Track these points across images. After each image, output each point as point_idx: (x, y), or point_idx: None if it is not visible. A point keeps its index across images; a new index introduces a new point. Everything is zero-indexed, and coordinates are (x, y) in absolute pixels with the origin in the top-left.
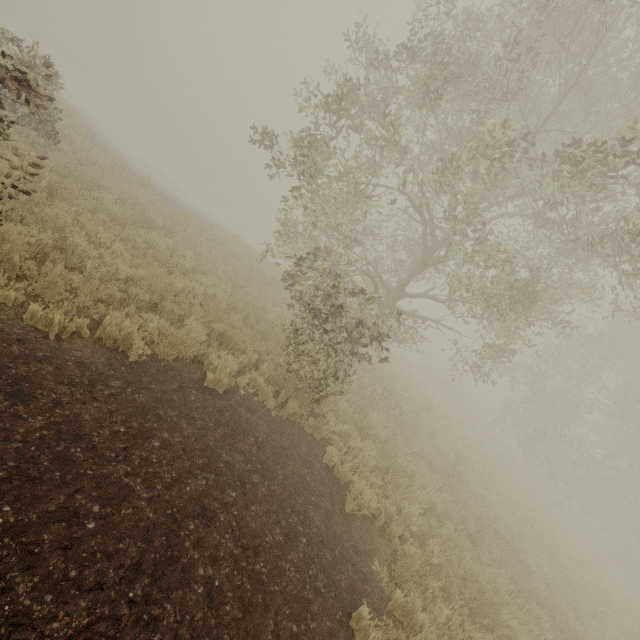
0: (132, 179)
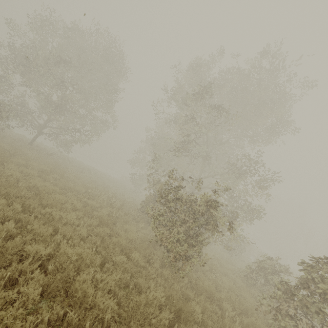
0: None
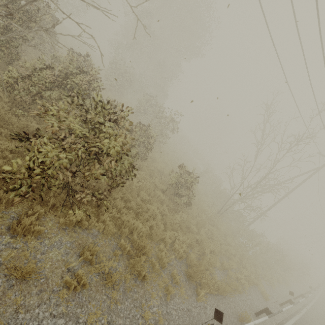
0: None
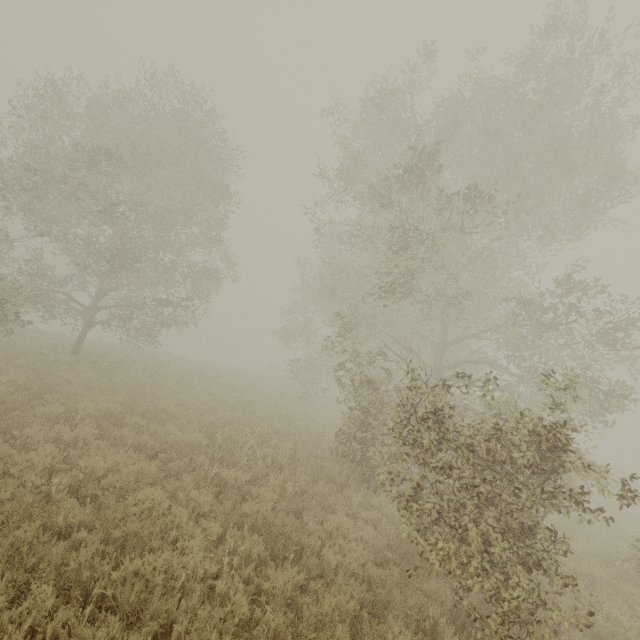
0: None
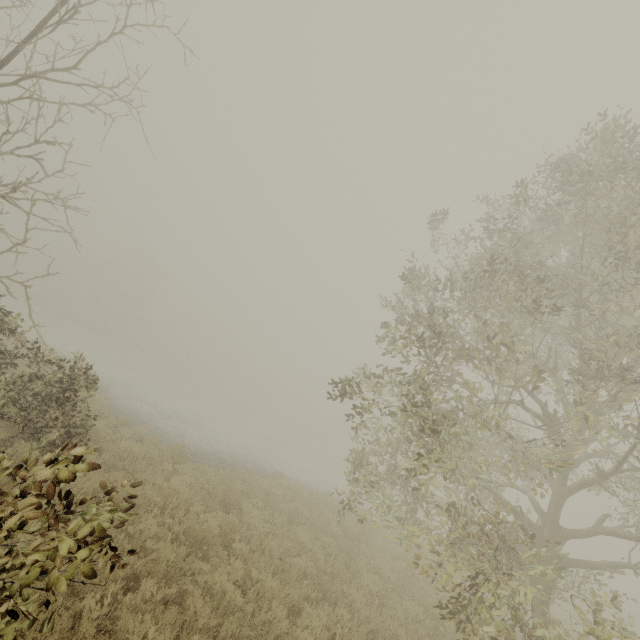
0: (164, 456)
